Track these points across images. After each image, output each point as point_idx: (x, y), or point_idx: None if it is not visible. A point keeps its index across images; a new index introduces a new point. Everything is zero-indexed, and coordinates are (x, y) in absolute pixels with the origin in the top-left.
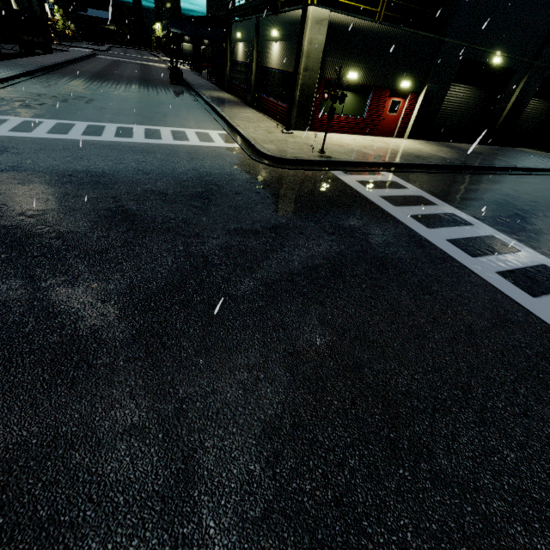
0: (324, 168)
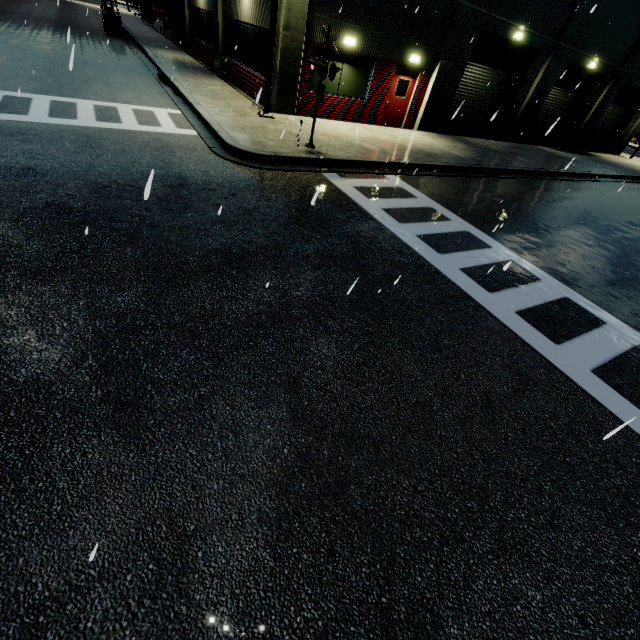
0: (313, 169)
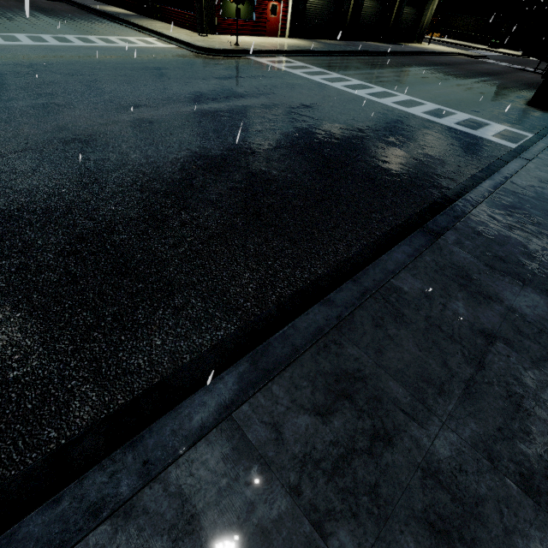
0: (243, 55)
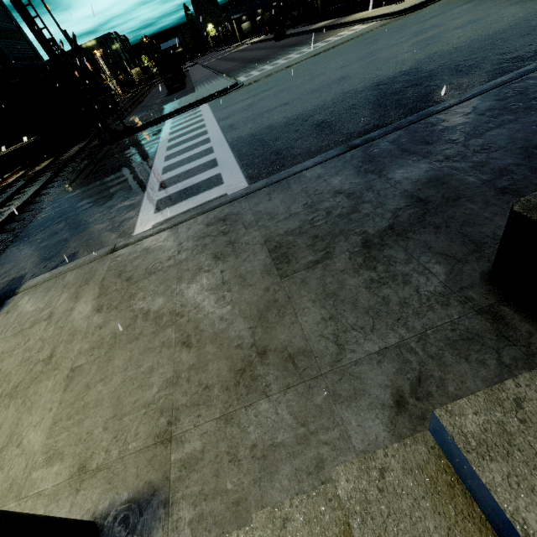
0: None
